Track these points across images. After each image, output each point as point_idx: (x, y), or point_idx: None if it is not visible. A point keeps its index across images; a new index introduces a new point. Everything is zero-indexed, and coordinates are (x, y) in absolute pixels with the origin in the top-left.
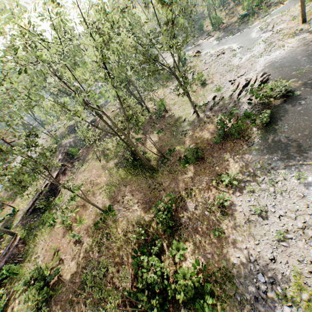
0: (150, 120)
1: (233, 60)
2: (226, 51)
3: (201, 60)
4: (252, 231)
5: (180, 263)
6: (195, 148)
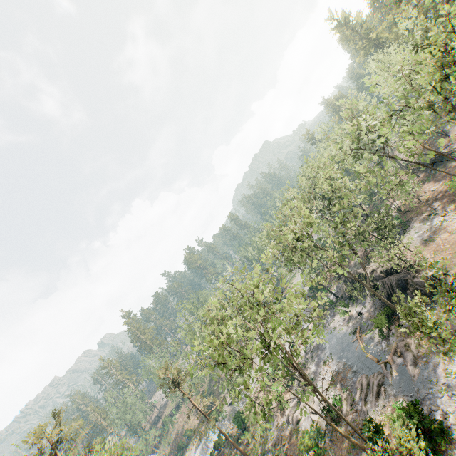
0: None
1: None
2: None
3: None
4: None
5: (185, 449)
6: None
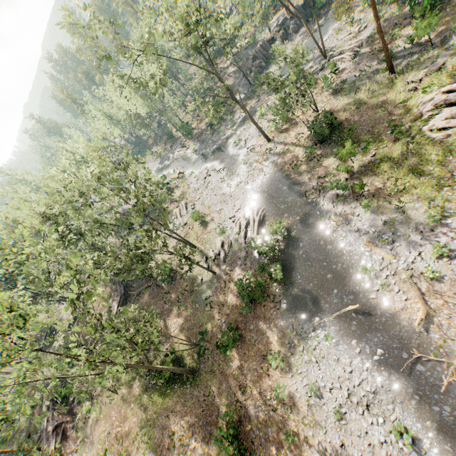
0: (159, 290)
1: (223, 187)
2: (212, 173)
3: (188, 185)
4: (316, 418)
5: None
6: (229, 327)
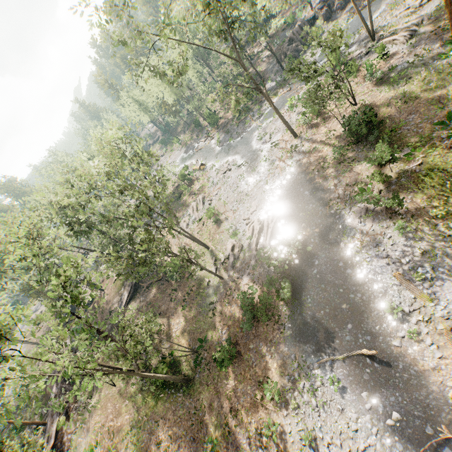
0: (167, 285)
1: (242, 184)
2: (232, 167)
3: (208, 178)
4: None
5: None
6: (227, 341)
